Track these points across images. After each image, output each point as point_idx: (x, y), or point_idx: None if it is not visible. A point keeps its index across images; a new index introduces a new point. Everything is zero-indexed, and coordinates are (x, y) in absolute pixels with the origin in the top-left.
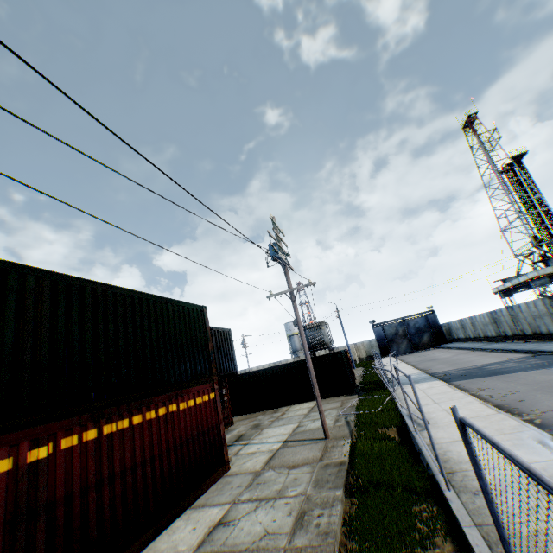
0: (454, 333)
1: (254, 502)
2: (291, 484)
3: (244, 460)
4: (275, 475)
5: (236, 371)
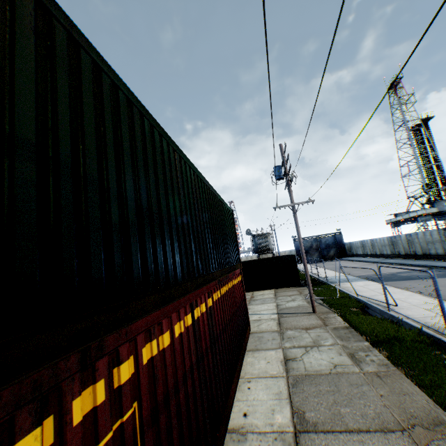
0: (354, 250)
1: (301, 348)
2: (319, 338)
3: (257, 324)
4: (298, 333)
5: None
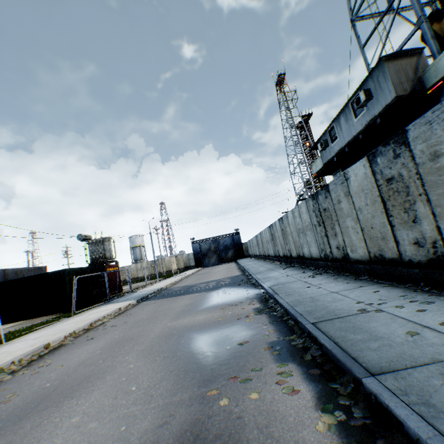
0: (249, 251)
1: None
2: None
3: None
4: None
5: None
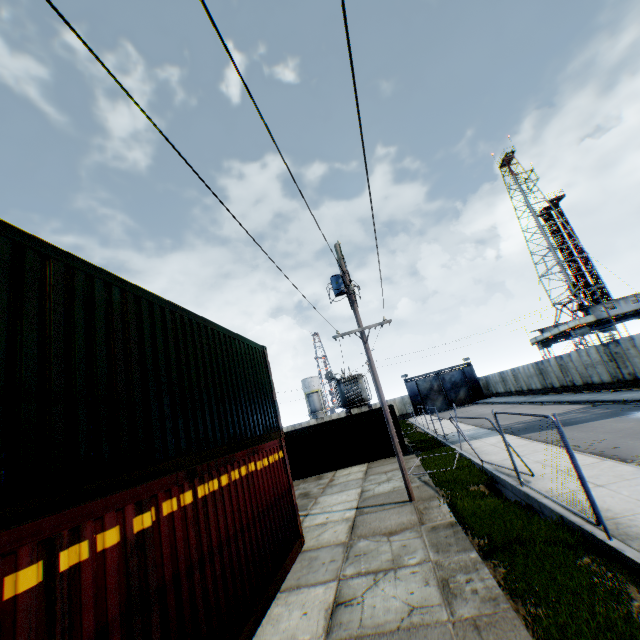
0: (493, 388)
1: (368, 576)
2: (403, 551)
3: (318, 532)
4: (373, 544)
5: None
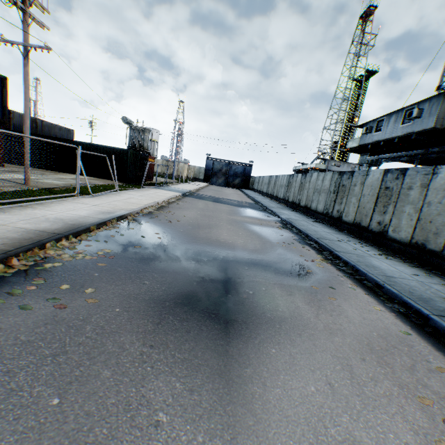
0: (254, 185)
1: None
2: None
3: None
4: None
5: (5, 121)
